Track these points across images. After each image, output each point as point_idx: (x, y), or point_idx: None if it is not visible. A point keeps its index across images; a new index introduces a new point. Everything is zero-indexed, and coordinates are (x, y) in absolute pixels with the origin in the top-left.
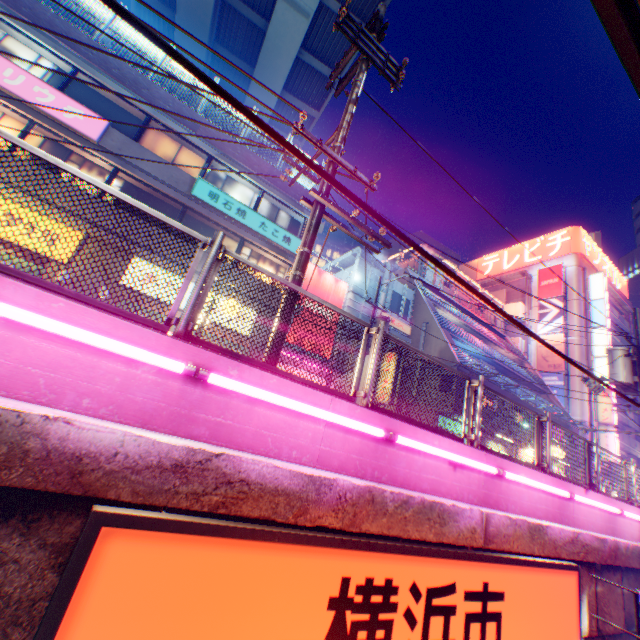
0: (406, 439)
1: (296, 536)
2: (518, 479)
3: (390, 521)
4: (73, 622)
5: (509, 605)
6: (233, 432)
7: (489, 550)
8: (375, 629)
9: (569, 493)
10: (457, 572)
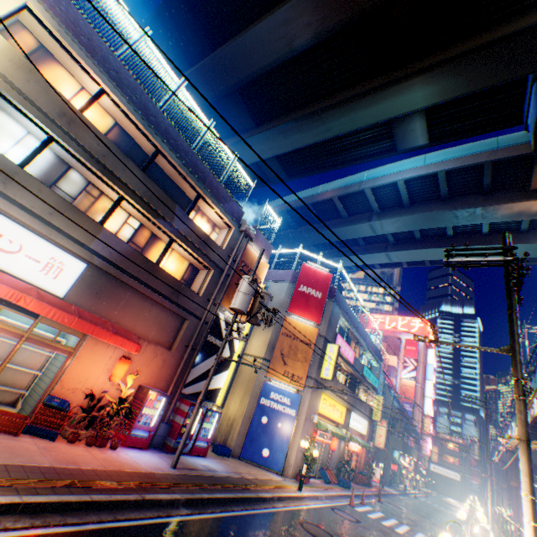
0: None
1: None
2: None
3: None
4: None
5: None
6: None
7: None
8: None
9: None
10: None
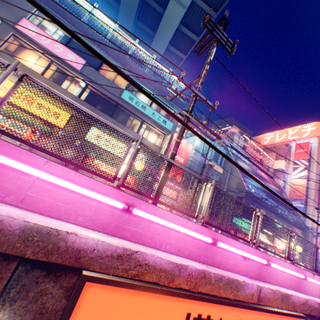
0: (222, 244)
1: (167, 291)
2: (277, 267)
3: (212, 287)
4: None
5: None
6: (141, 235)
7: (259, 304)
8: None
9: (304, 276)
10: (242, 314)
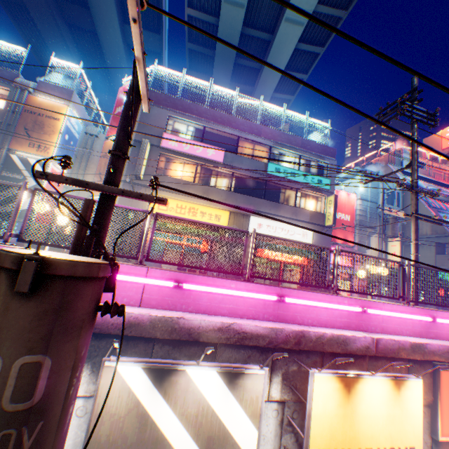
0: None
1: None
2: None
3: None
4: (440, 388)
5: None
6: (439, 334)
7: None
8: None
9: None
10: None
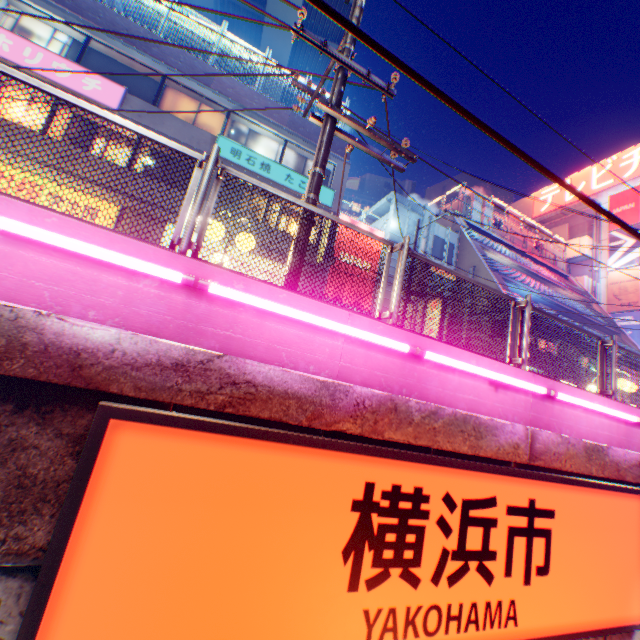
0: (435, 355)
1: (312, 440)
2: (573, 401)
3: (416, 431)
4: (94, 501)
5: (560, 524)
6: (244, 346)
7: (537, 469)
8: (405, 534)
9: (638, 418)
10: (497, 487)
